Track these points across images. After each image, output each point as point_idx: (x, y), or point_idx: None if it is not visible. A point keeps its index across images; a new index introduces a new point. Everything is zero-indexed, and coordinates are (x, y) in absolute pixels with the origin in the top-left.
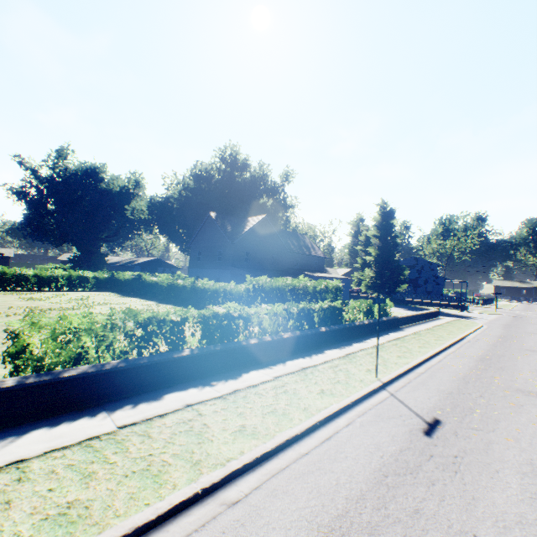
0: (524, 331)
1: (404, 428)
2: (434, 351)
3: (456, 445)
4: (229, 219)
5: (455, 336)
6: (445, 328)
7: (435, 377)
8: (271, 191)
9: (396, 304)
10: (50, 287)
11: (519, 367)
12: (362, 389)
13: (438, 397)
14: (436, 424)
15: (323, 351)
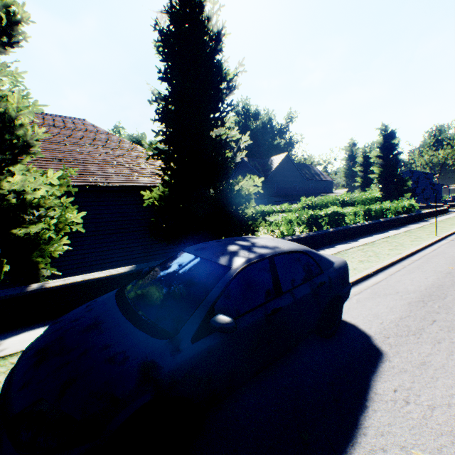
0: None
1: None
2: None
3: None
4: (257, 161)
5: None
6: None
7: None
8: (278, 133)
9: None
10: None
11: None
12: (433, 239)
13: None
14: None
15: (386, 231)
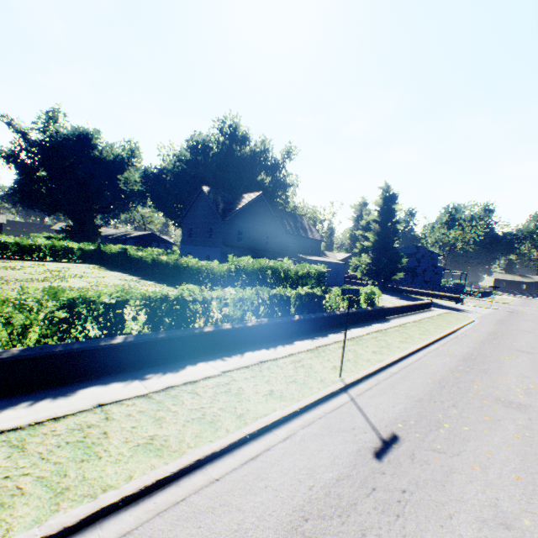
0: (517, 329)
1: (352, 446)
2: (414, 348)
3: (409, 473)
4: (223, 195)
5: (442, 330)
6: (435, 321)
7: (408, 379)
8: (271, 168)
9: (391, 292)
10: (32, 256)
11: (504, 371)
12: (319, 392)
13: (405, 405)
14: (392, 443)
15: (292, 341)
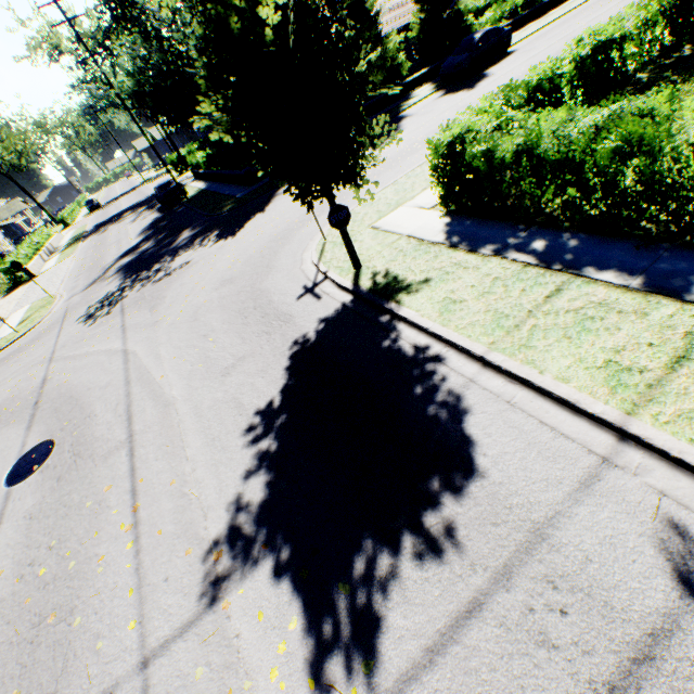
0: None
1: None
2: None
3: None
4: None
5: None
6: None
7: None
8: None
9: None
10: None
11: None
12: None
13: None
14: None
15: None
